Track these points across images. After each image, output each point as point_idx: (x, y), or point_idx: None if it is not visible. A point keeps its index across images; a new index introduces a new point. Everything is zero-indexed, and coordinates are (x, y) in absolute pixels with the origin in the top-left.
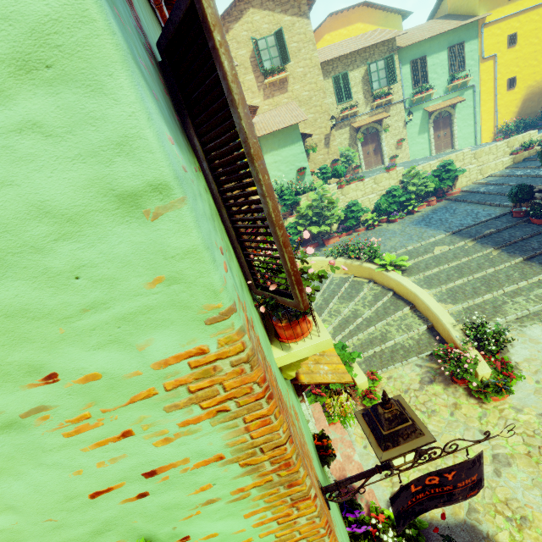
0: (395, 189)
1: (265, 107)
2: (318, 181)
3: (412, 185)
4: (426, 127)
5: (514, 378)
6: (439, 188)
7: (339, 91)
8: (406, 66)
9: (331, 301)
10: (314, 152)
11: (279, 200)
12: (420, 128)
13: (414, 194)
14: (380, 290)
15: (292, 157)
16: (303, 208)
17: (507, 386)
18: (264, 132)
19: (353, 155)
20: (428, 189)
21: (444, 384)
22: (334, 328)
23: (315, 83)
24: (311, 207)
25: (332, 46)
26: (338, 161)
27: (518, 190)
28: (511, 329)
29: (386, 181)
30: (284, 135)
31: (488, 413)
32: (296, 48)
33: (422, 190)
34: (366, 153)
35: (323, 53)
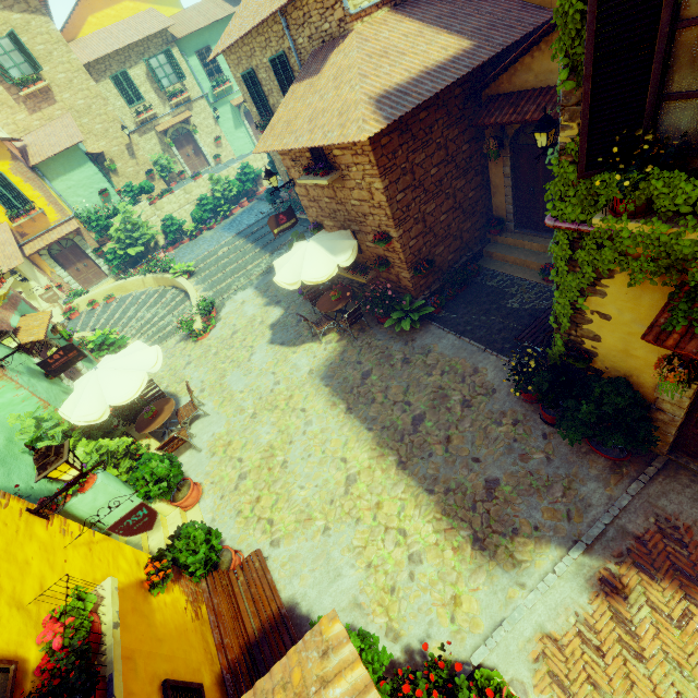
0: (204, 197)
1: (36, 123)
2: (121, 203)
3: (219, 192)
4: (240, 121)
5: (211, 324)
6: (246, 190)
7: (125, 93)
8: (193, 58)
9: (140, 311)
10: (121, 166)
11: (89, 227)
12: (235, 122)
13: (225, 199)
14: (178, 293)
15: (87, 179)
16: (114, 233)
17: (206, 330)
18: (39, 159)
19: (166, 163)
20: (232, 193)
21: (186, 340)
22: (138, 329)
23: (88, 89)
24: (121, 230)
25: (101, 33)
26: (152, 171)
27: (267, 194)
28: (229, 298)
29: (197, 190)
30: (66, 159)
31: (196, 346)
32: (46, 51)
33: (229, 195)
34: (186, 156)
35: (90, 47)
